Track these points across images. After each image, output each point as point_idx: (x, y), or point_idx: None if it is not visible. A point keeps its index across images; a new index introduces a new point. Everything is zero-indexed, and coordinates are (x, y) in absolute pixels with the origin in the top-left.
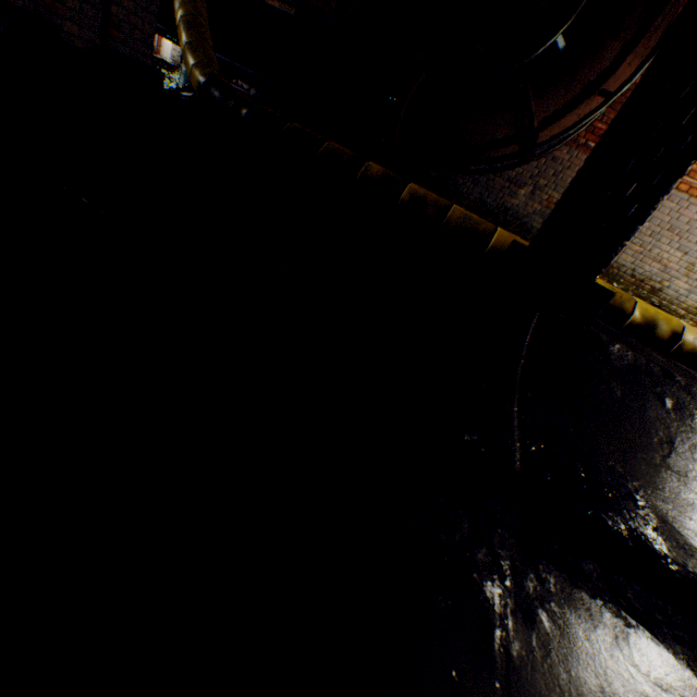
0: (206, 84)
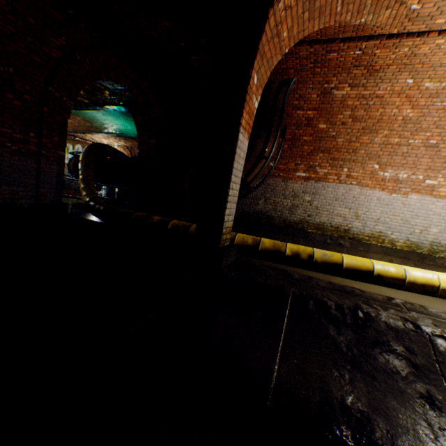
0: (87, 202)
